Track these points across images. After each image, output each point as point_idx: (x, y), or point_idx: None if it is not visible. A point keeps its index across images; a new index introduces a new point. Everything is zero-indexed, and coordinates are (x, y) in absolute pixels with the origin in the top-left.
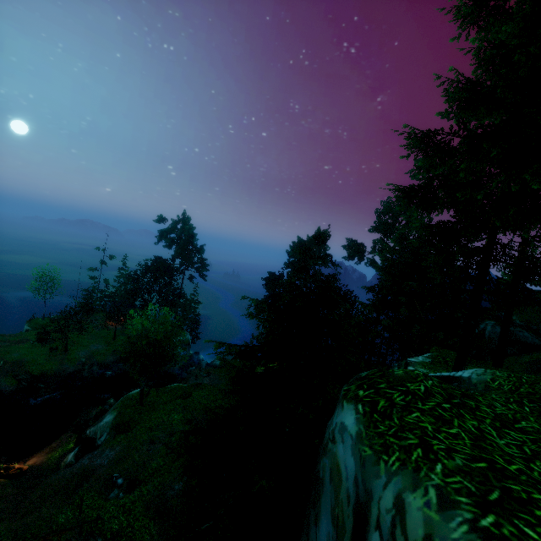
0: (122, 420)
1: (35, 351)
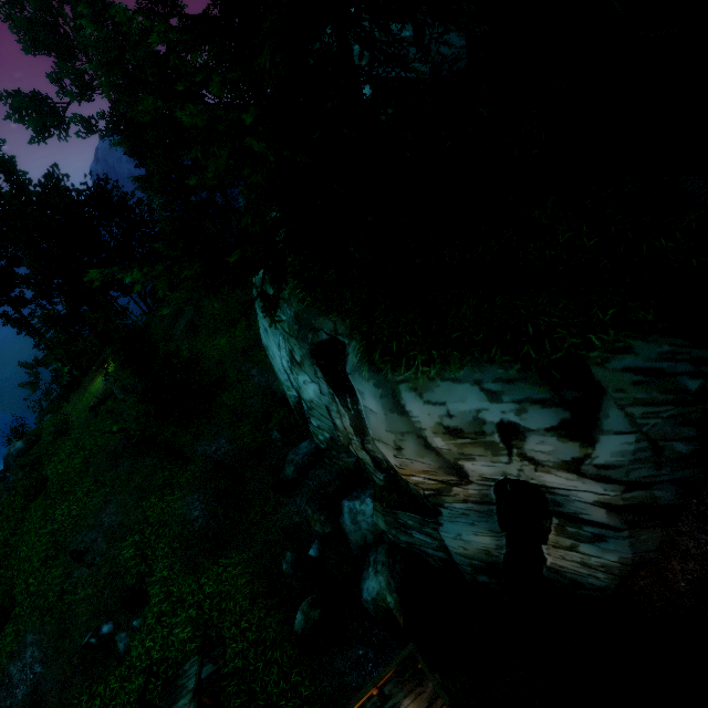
0: None
1: None
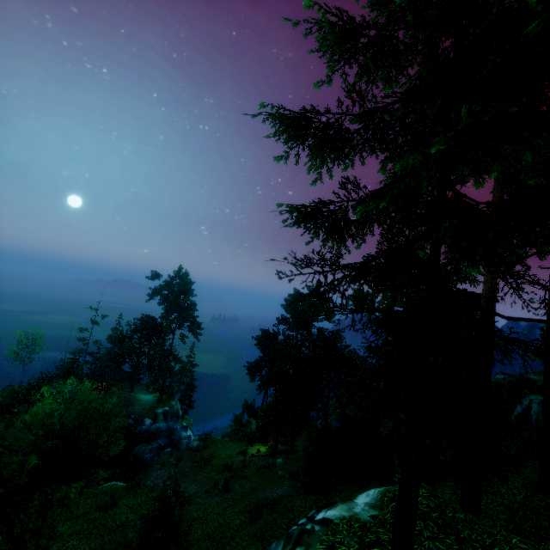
0: None
1: None
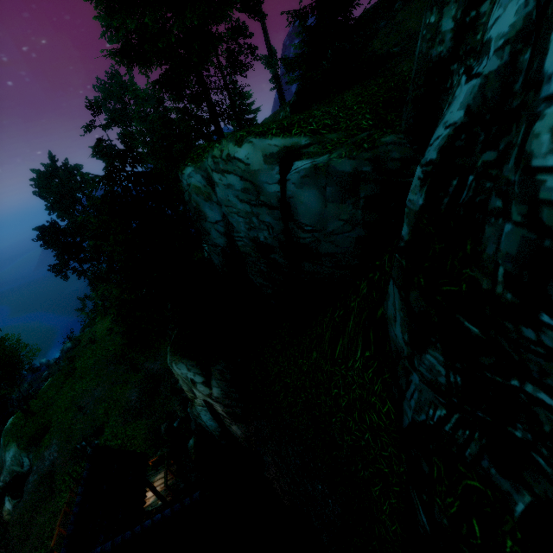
0: (29, 436)
1: None
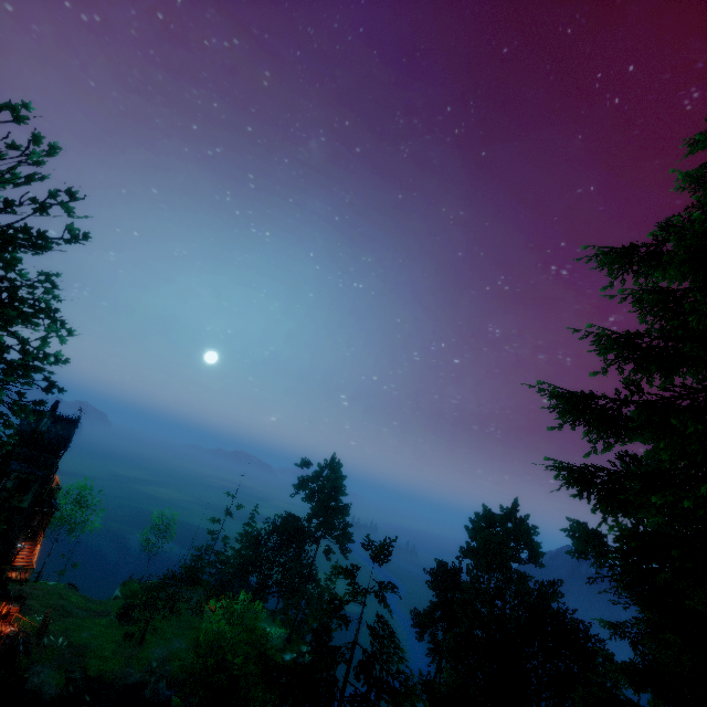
0: None
1: (108, 633)
